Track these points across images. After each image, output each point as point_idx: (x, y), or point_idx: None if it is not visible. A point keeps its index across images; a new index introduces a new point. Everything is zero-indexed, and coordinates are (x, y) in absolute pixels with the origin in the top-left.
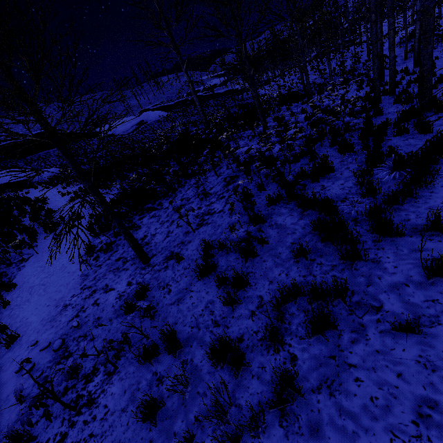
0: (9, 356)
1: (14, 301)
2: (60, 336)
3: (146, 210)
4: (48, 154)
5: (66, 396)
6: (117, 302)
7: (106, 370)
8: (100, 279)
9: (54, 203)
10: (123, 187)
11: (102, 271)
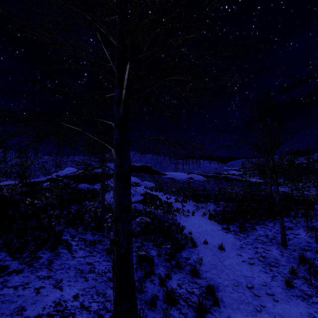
0: (226, 254)
1: (193, 234)
2: (256, 257)
3: (253, 222)
4: (143, 175)
5: (297, 280)
6: (282, 256)
7: (314, 279)
8: (253, 243)
9: (163, 199)
10: (225, 206)
11: (249, 240)
